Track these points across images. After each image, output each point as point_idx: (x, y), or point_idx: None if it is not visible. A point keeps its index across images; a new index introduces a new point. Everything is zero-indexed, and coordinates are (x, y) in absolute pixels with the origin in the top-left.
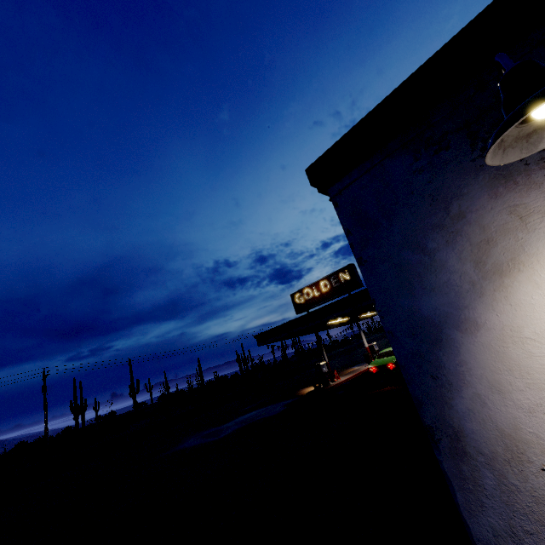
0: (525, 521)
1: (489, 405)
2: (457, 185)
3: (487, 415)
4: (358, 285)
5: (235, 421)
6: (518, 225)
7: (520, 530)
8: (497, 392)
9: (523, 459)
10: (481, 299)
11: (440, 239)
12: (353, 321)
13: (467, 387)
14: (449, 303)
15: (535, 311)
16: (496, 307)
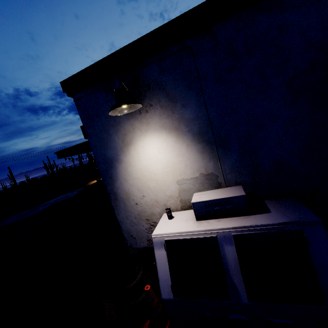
0: (129, 213)
1: (123, 185)
2: None
3: (123, 187)
4: None
5: (44, 204)
6: (132, 130)
7: (128, 215)
8: (125, 181)
9: (129, 198)
10: (123, 153)
11: (113, 130)
12: None
13: (118, 180)
14: (115, 153)
15: (134, 157)
16: (126, 156)
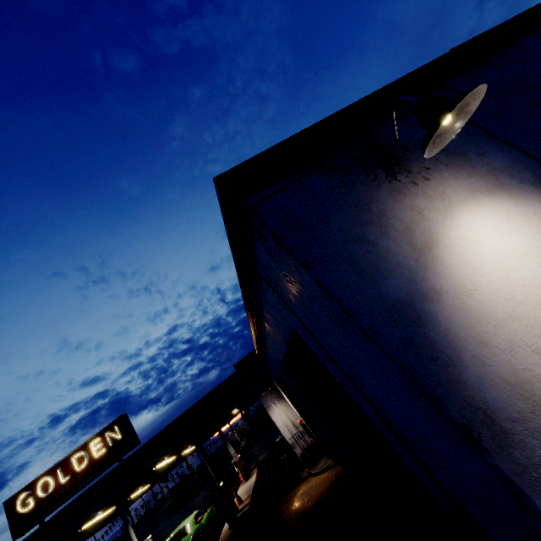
0: None
1: (487, 362)
2: (369, 195)
3: (492, 373)
4: (133, 443)
5: None
6: (420, 216)
7: None
8: (484, 345)
9: (538, 400)
10: (428, 270)
11: (375, 232)
12: (114, 515)
13: (464, 354)
14: (408, 280)
15: (462, 269)
16: (440, 274)
